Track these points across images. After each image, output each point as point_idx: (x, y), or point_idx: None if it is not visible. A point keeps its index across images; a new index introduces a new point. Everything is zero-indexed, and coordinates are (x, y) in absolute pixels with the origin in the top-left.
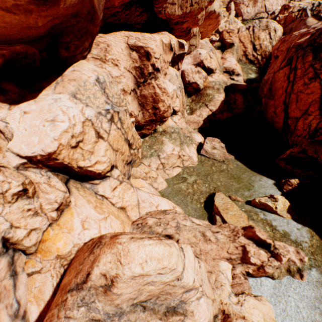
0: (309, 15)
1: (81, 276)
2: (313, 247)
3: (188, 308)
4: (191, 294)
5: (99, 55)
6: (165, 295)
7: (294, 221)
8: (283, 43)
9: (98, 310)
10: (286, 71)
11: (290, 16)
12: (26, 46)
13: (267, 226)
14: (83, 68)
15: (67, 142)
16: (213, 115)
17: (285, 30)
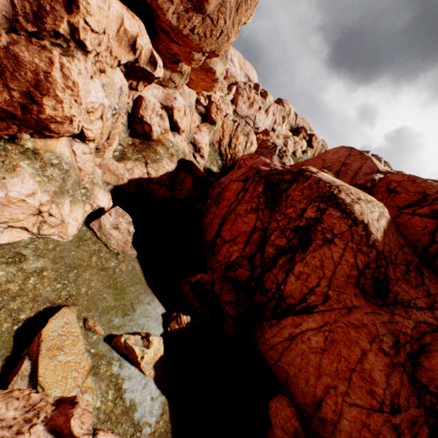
0: (276, 154)
1: None
2: (154, 436)
3: None
4: None
5: None
6: None
7: (155, 383)
8: (250, 158)
9: None
10: (240, 186)
11: (266, 142)
12: None
13: (114, 389)
14: None
15: None
16: (148, 181)
17: (258, 150)
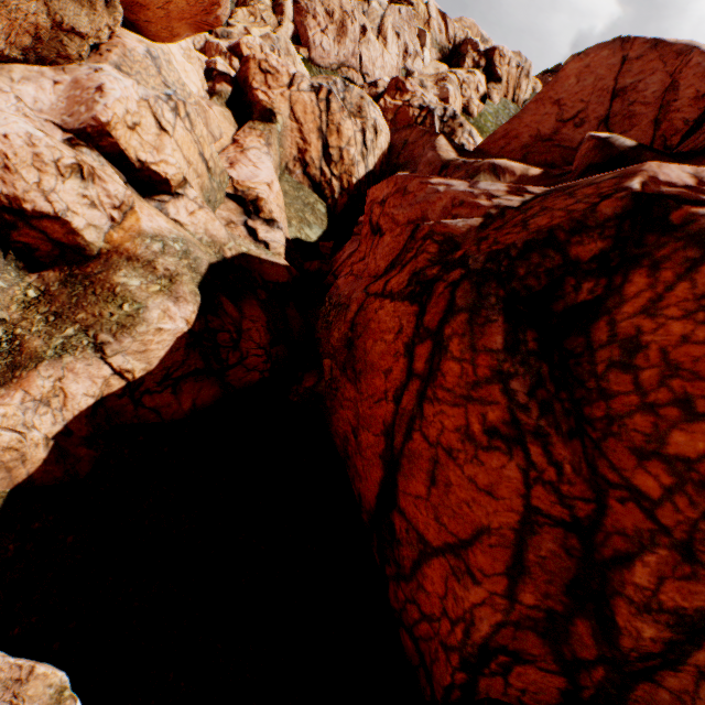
0: (437, 130)
1: None
2: None
3: None
4: None
5: None
6: None
7: None
8: (400, 195)
9: None
10: (405, 319)
11: (405, 110)
12: None
13: None
14: None
15: None
16: (130, 395)
17: (394, 140)
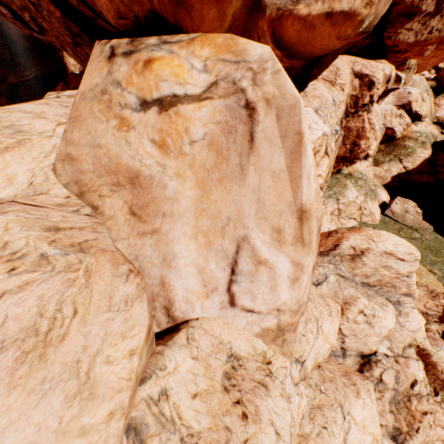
0: None
1: (325, 248)
2: None
3: (403, 310)
4: (407, 300)
5: (329, 78)
6: (389, 287)
7: None
8: None
9: (342, 271)
10: None
11: None
12: (301, 62)
13: None
14: (320, 88)
15: (316, 148)
16: (405, 174)
17: None
